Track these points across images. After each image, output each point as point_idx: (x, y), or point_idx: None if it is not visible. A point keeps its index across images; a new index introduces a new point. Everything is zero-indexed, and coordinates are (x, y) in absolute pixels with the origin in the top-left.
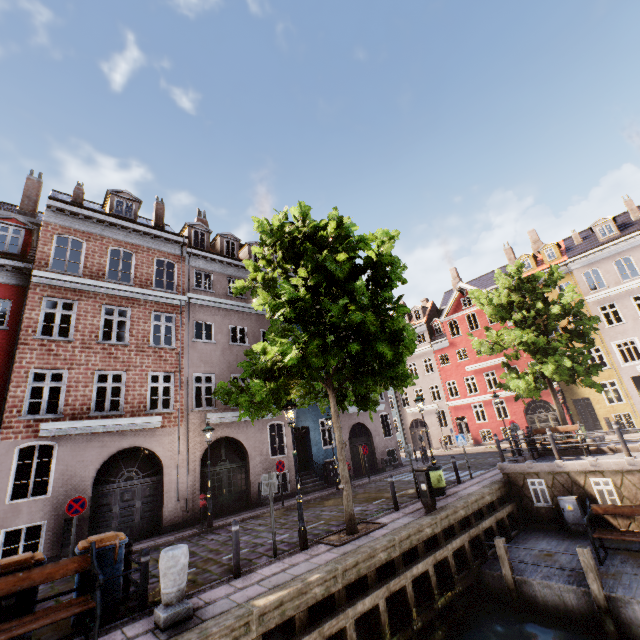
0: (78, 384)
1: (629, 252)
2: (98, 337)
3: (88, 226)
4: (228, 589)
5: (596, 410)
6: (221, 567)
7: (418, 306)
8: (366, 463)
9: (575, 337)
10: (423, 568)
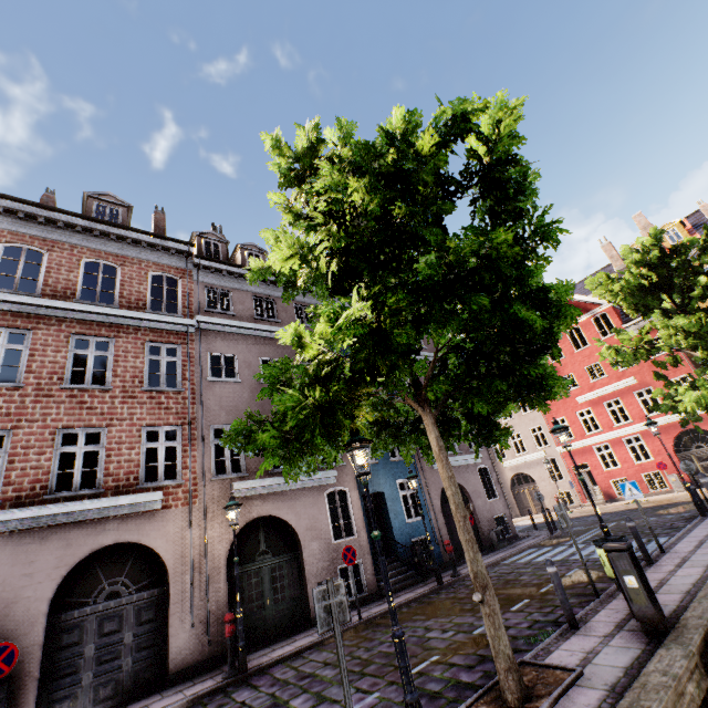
0: (28, 450)
1: None
2: (63, 380)
3: (51, 232)
4: None
5: None
6: None
7: None
8: None
9: None
10: None
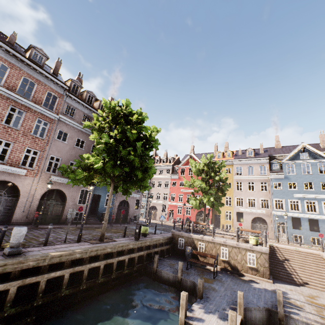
0: None
1: (254, 165)
2: (2, 121)
3: (14, 60)
4: (40, 248)
5: (221, 221)
6: (38, 242)
7: (172, 157)
8: (122, 218)
9: (220, 191)
10: (124, 258)
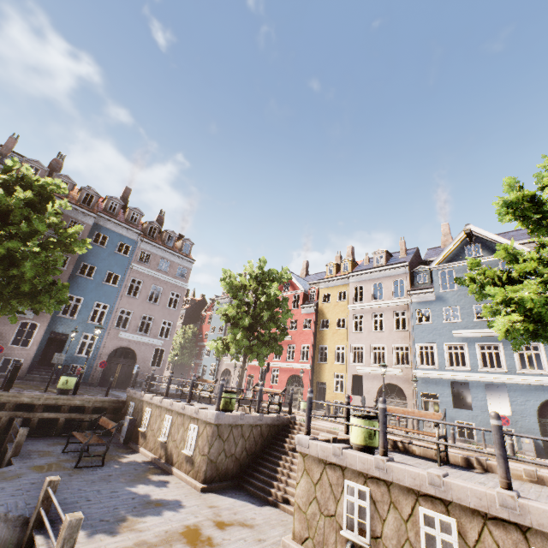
0: None
1: (383, 279)
2: None
3: None
4: None
5: (327, 394)
6: None
7: None
8: (99, 374)
9: (272, 323)
10: None
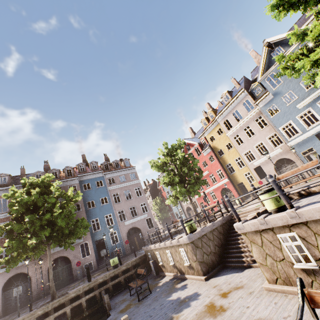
0: None
1: (236, 107)
2: None
3: None
4: None
5: (246, 187)
6: None
7: None
8: (128, 248)
9: (190, 171)
10: (62, 311)
